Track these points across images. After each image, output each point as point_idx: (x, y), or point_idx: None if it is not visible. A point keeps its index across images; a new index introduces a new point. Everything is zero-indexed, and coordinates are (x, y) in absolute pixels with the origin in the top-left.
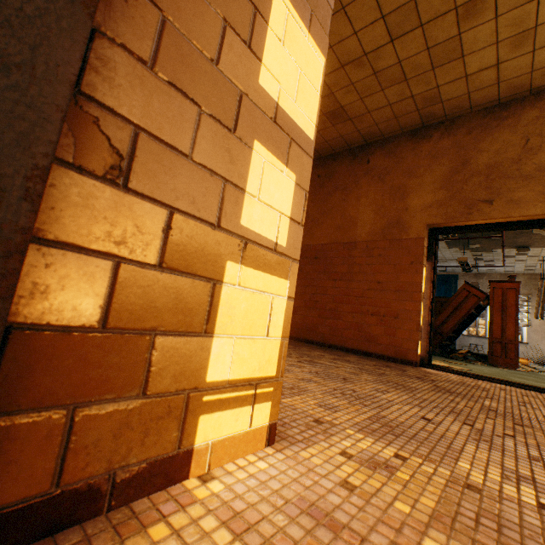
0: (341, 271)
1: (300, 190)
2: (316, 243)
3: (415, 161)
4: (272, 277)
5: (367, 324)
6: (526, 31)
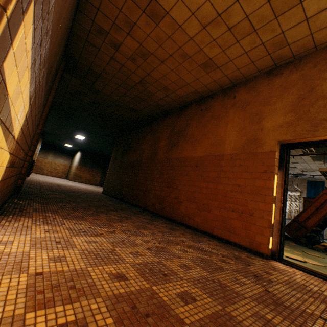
0: (212, 176)
1: None
2: (197, 155)
3: (269, 93)
4: None
5: (229, 218)
6: None
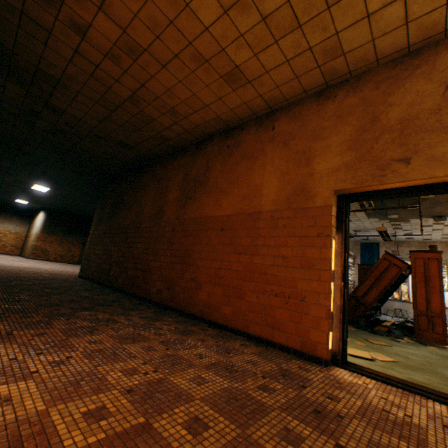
0: (245, 244)
1: None
2: (223, 213)
3: (320, 123)
4: None
5: (271, 307)
6: None
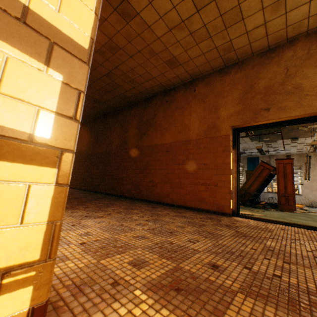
0: (182, 158)
1: (70, 89)
2: (167, 142)
3: (222, 88)
4: (28, 166)
5: (199, 191)
6: (280, 0)
